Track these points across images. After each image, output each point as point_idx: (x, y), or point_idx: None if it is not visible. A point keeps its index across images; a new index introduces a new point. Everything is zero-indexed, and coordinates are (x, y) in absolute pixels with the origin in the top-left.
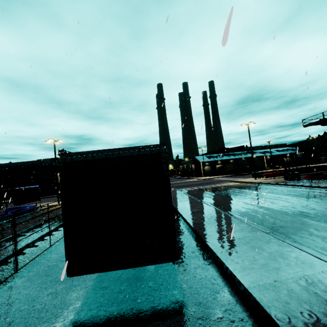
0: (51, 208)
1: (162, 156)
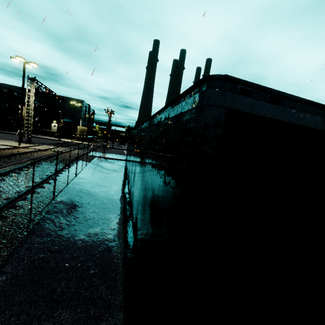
0: (10, 150)
1: None
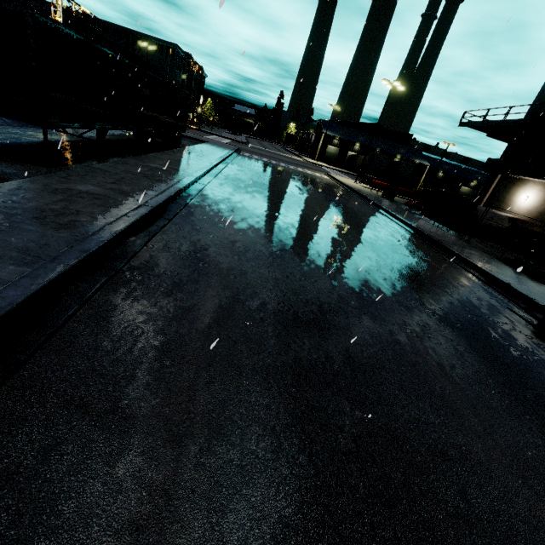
0: None
1: (26, 20)
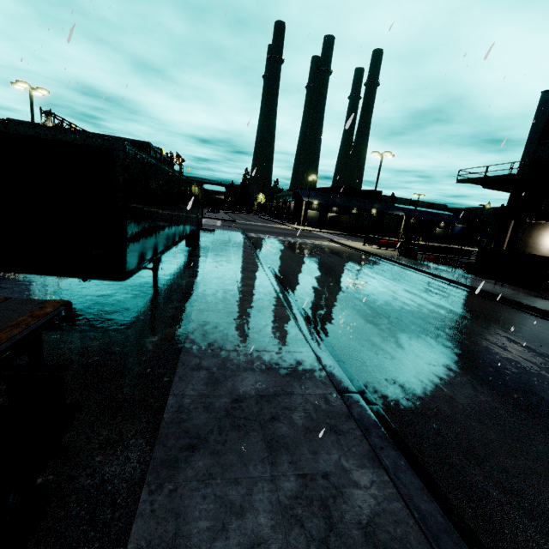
0: None
1: (116, 155)
